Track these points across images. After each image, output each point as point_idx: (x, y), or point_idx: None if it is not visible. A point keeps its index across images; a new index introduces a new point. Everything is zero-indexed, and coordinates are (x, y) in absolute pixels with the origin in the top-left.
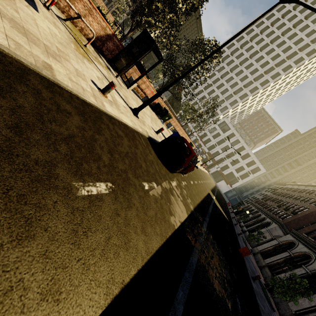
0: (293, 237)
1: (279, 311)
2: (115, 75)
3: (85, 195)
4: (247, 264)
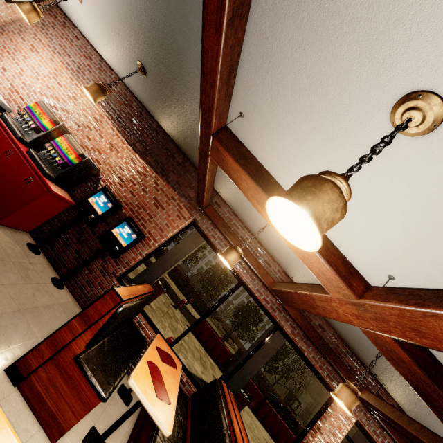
0: None
1: None
2: None
3: None
4: None
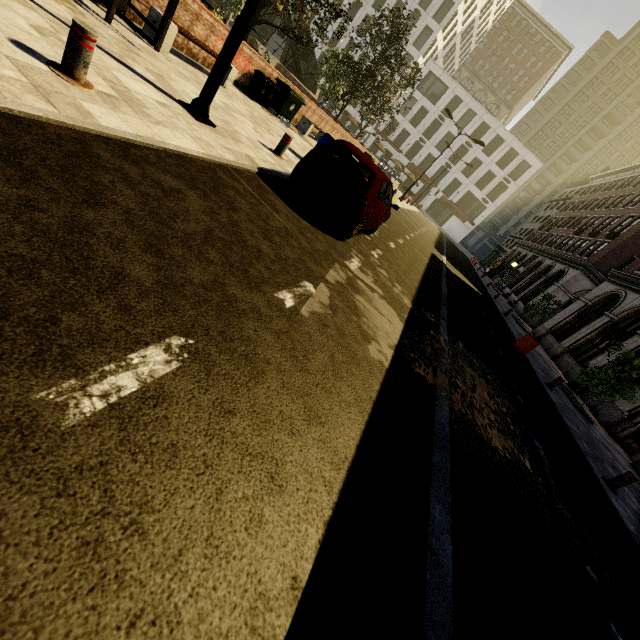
0: (613, 285)
1: (599, 418)
2: (104, 17)
3: (97, 413)
4: (534, 364)
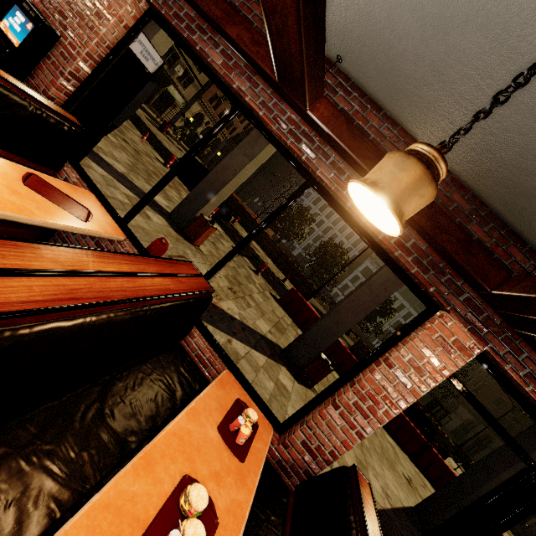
0: (486, 428)
1: None
2: None
3: None
4: None
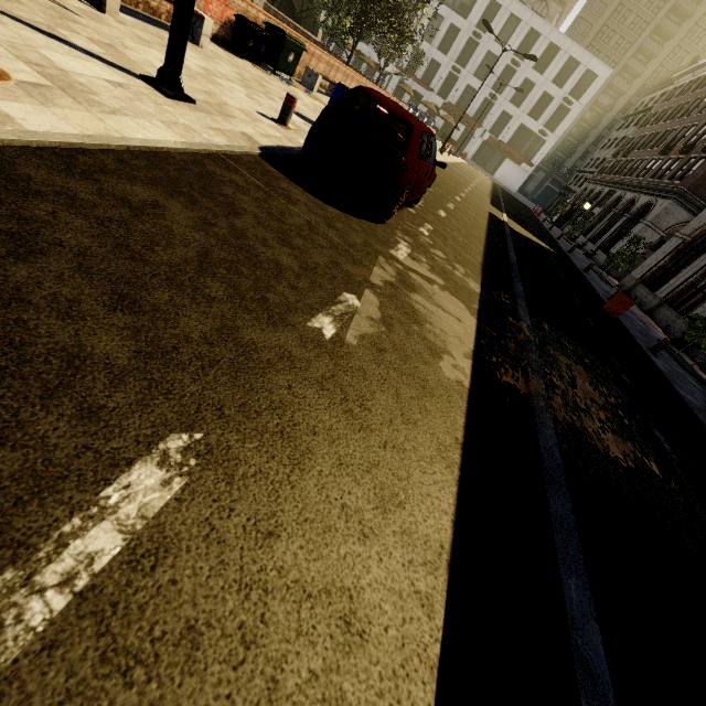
0: None
1: None
2: None
3: (55, 620)
4: (629, 327)
